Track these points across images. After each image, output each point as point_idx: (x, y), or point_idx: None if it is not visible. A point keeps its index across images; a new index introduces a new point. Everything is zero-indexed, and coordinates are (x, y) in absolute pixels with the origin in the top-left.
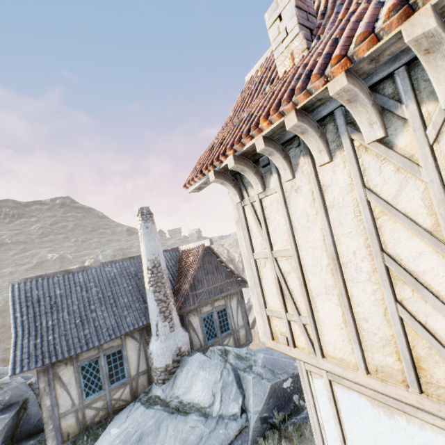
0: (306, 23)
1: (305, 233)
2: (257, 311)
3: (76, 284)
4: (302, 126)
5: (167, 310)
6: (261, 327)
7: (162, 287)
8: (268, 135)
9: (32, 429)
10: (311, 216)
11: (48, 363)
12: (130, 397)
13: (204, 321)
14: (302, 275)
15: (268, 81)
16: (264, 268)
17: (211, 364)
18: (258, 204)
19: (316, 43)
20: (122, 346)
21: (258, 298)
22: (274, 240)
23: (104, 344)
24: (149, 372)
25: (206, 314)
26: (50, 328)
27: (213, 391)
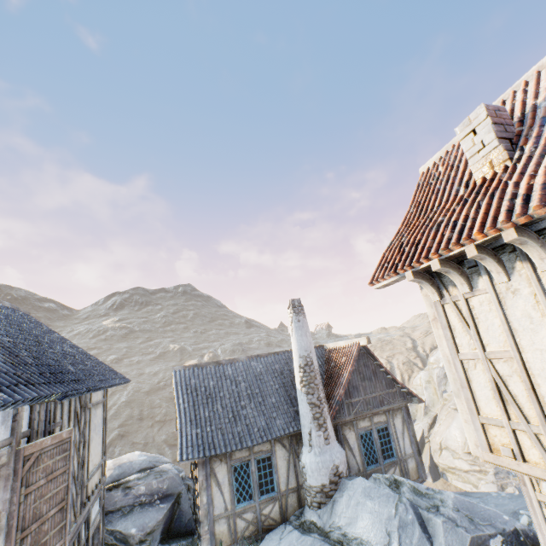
0: (504, 135)
1: (528, 335)
2: (465, 418)
3: (226, 376)
4: (521, 239)
5: (321, 417)
6: (471, 437)
7: (315, 389)
8: (479, 244)
9: (183, 528)
10: (535, 318)
11: (208, 456)
12: (279, 517)
13: (362, 439)
14: (529, 379)
15: (460, 182)
16: (474, 369)
17: (380, 494)
18: (463, 303)
19: (519, 154)
20: (271, 452)
21: (467, 403)
22: (487, 340)
23: (254, 446)
24: (298, 491)
25: (363, 430)
26: (207, 419)
27: (387, 529)
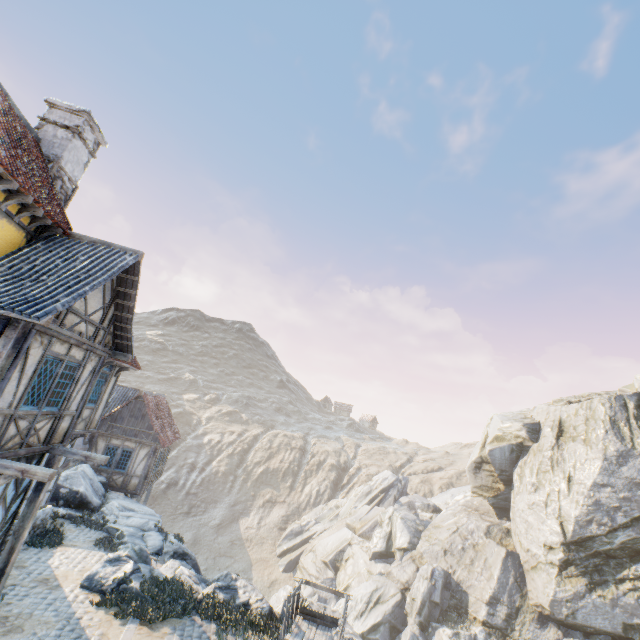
0: None
1: None
2: None
3: None
4: None
5: None
6: None
7: None
8: None
9: None
10: None
11: None
12: None
13: (109, 449)
14: None
15: None
16: None
17: None
18: None
19: None
20: None
21: None
22: None
23: None
24: None
25: (113, 445)
26: None
27: None
